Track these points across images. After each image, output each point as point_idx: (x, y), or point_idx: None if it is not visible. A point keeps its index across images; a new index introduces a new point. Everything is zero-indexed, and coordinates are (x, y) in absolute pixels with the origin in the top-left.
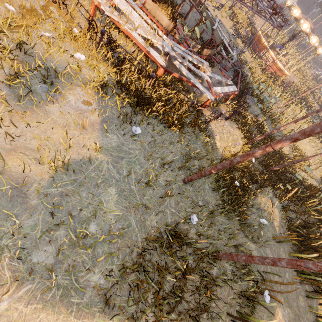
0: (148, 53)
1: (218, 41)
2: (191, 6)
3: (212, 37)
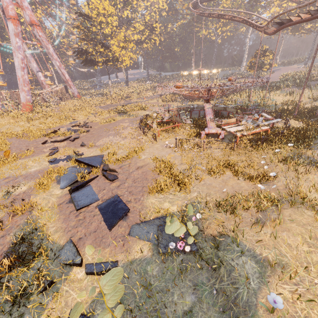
0: (262, 130)
1: (221, 108)
2: (191, 112)
3: (215, 110)
